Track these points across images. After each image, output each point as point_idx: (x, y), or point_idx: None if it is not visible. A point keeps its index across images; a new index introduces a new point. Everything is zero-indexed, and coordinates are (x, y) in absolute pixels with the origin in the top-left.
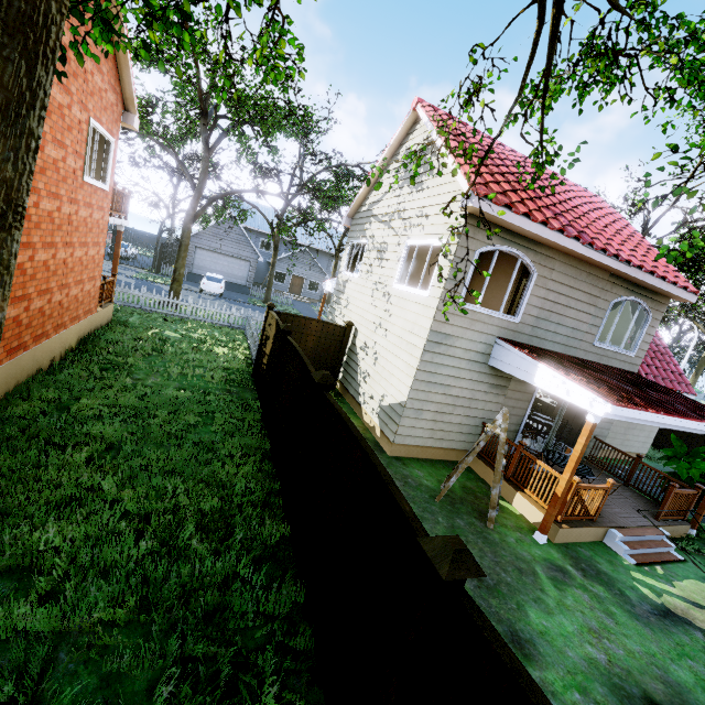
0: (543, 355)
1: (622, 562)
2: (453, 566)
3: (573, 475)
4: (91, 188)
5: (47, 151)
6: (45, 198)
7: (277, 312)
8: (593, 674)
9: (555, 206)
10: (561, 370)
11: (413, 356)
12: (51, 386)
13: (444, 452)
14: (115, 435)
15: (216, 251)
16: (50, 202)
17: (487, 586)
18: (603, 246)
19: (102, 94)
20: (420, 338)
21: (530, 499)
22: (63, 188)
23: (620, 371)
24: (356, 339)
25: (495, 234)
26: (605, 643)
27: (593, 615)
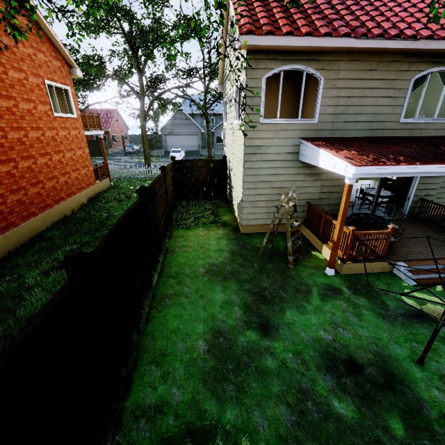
0: (335, 142)
1: (402, 284)
2: (62, 264)
3: (343, 225)
4: (63, 119)
5: (21, 106)
6: (31, 131)
7: (177, 160)
8: (313, 346)
9: (335, 13)
10: (334, 150)
11: (241, 167)
12: (68, 222)
13: (282, 226)
14: (86, 240)
15: (176, 134)
16: (35, 132)
17: (264, 299)
18: (379, 32)
19: (49, 64)
20: (242, 154)
21: (331, 248)
22: (41, 123)
23: (431, 138)
24: (229, 166)
25: (275, 59)
26: (338, 330)
27: (341, 315)
